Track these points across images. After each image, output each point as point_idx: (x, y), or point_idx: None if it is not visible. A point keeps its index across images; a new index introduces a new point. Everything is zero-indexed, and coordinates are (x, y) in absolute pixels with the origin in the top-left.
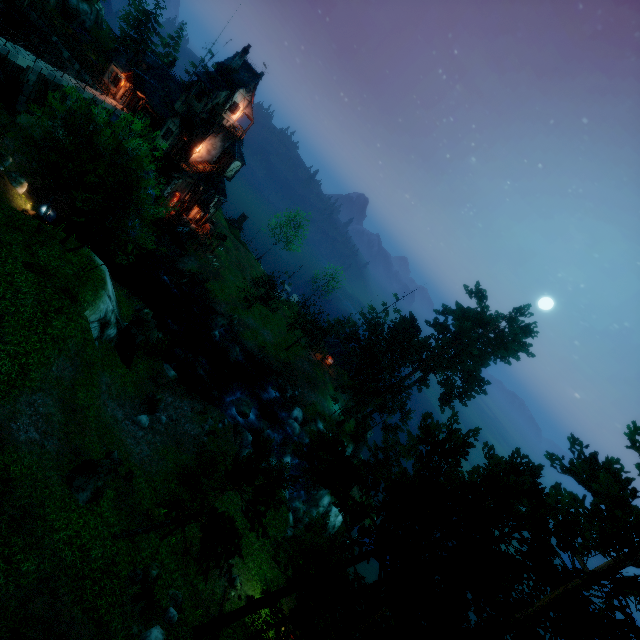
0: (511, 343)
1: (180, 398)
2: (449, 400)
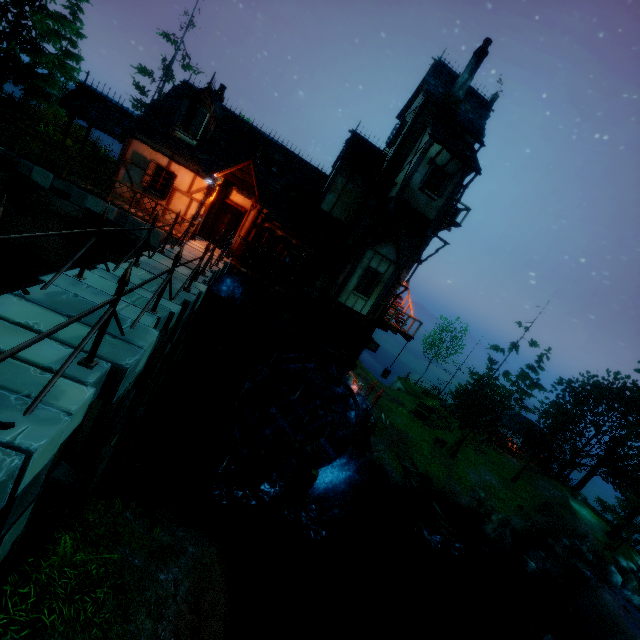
0: None
1: None
2: None
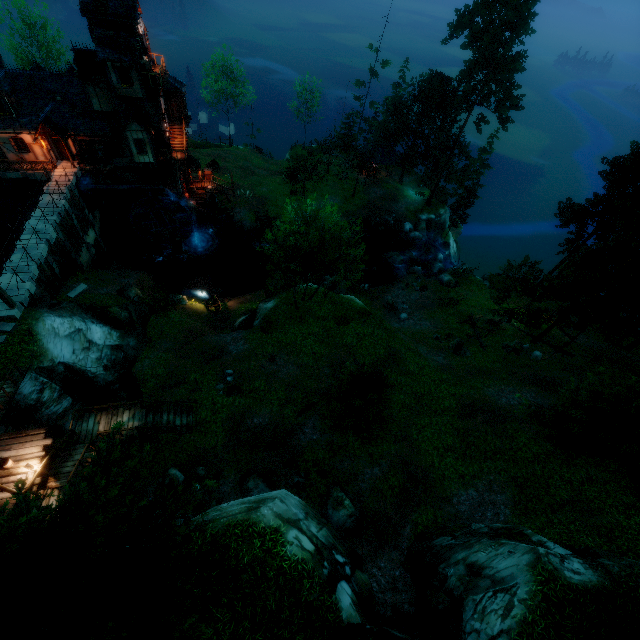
0: (525, 6)
1: (391, 292)
2: (507, 117)
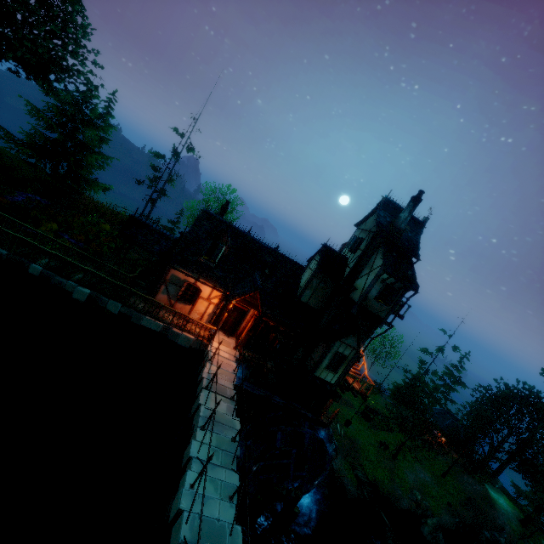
0: None
1: None
2: None
